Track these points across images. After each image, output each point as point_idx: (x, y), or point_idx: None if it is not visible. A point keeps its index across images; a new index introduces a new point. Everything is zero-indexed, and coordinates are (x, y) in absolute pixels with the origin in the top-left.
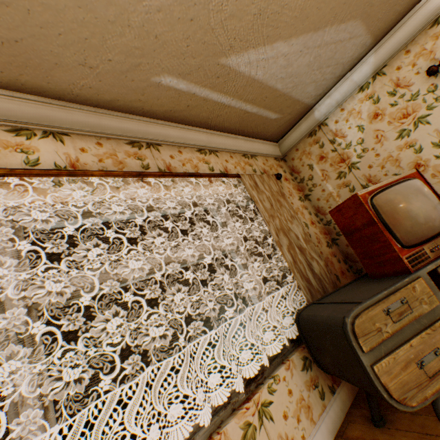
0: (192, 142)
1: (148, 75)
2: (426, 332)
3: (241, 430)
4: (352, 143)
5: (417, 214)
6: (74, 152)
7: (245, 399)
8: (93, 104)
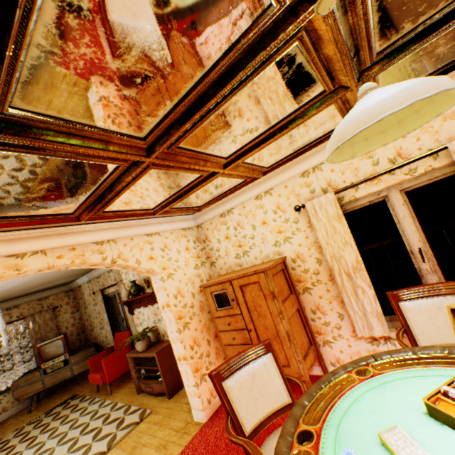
0: (3, 308)
1: None
2: (33, 384)
3: None
4: (87, 299)
5: (51, 352)
6: None
7: None
8: None
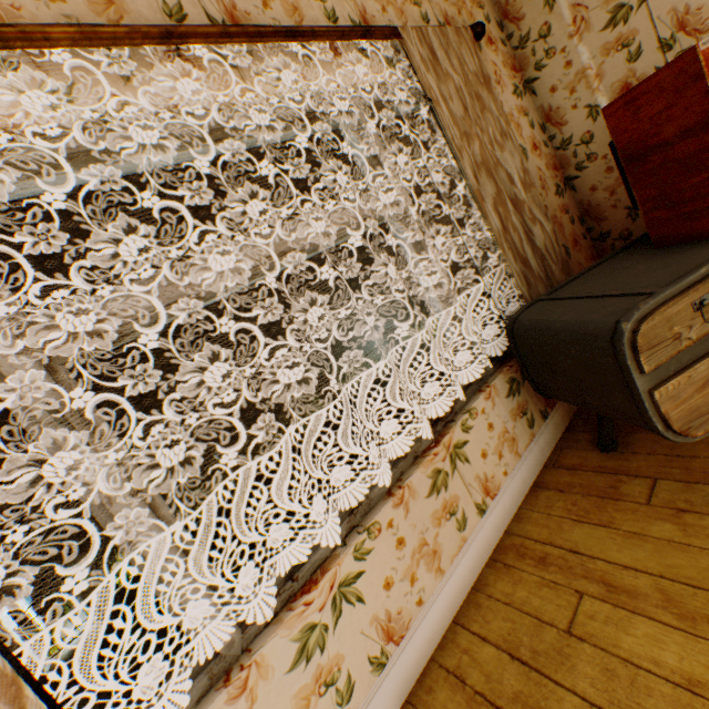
0: None
1: None
2: None
3: (429, 479)
4: None
5: None
6: None
7: (431, 443)
8: None
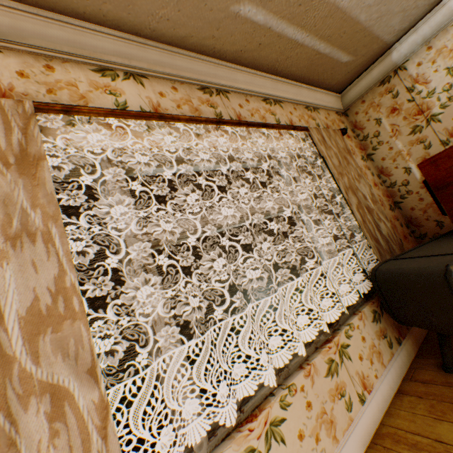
0: (258, 90)
1: (228, 2)
2: None
3: (326, 364)
4: (436, 90)
5: None
6: (154, 96)
7: (325, 340)
8: (166, 42)
